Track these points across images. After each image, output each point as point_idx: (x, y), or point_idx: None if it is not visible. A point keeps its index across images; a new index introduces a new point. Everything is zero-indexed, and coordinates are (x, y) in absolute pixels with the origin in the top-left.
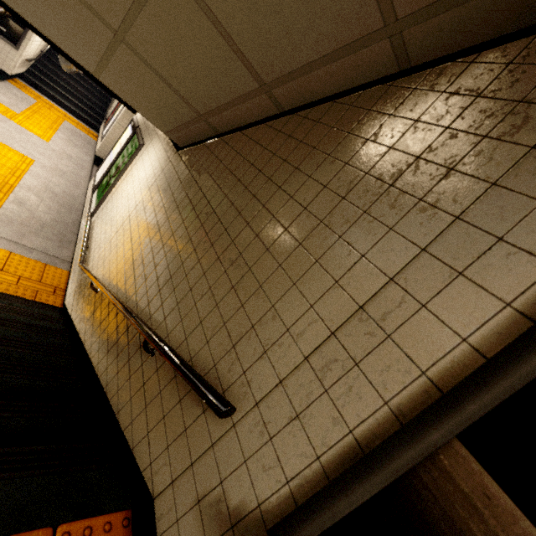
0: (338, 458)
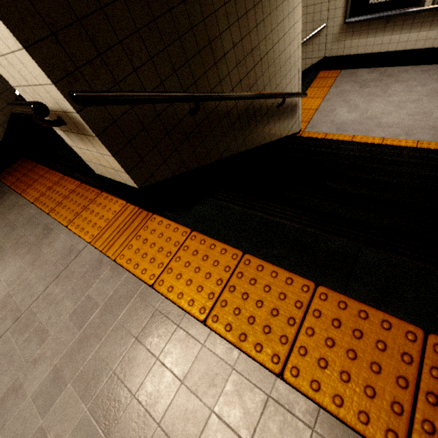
0: (344, 3)
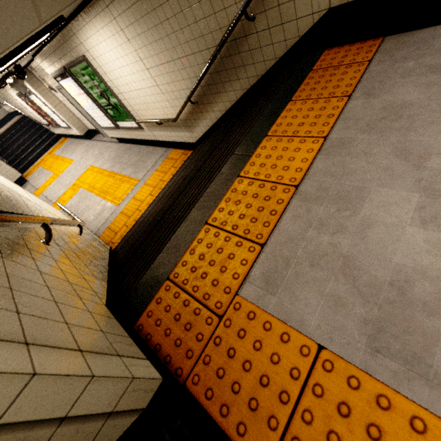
0: None
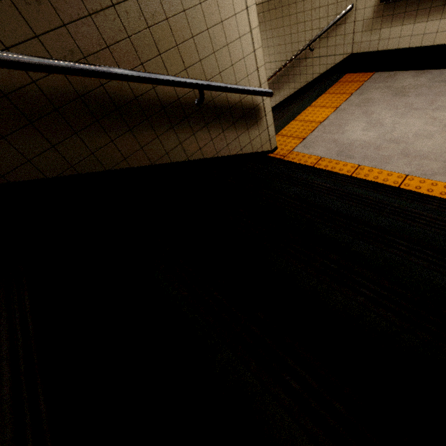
0: None
